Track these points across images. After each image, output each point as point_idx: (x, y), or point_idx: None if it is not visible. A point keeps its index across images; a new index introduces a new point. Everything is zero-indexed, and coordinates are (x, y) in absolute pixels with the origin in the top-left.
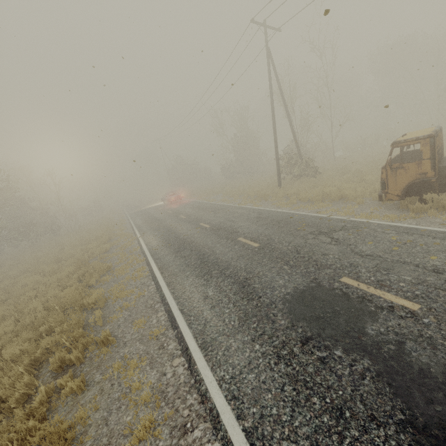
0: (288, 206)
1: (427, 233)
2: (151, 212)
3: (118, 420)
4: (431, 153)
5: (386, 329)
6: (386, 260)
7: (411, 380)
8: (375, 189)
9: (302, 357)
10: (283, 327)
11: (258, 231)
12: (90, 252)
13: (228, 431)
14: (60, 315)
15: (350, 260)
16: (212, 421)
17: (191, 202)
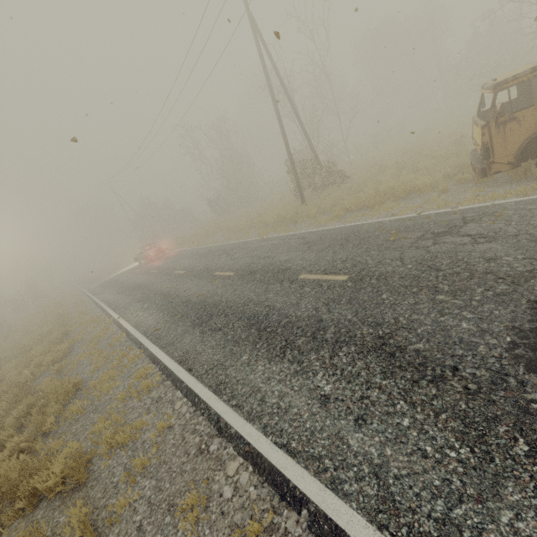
0: (338, 220)
1: None
2: (124, 279)
3: None
4: None
5: None
6: None
7: None
8: (448, 172)
9: None
10: None
11: (326, 259)
12: (33, 365)
13: None
14: None
15: None
16: None
17: (182, 252)
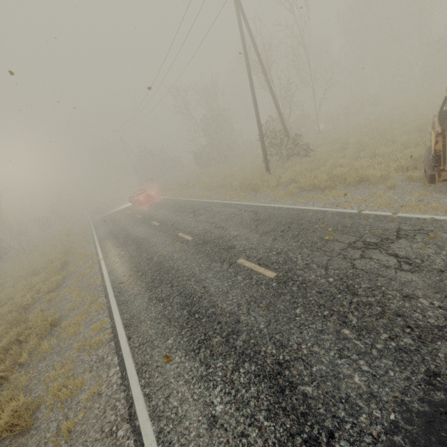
0: (290, 198)
1: None
2: (117, 219)
3: None
4: None
5: None
6: None
7: None
8: (402, 164)
9: None
10: None
11: (265, 245)
12: (34, 290)
13: None
14: None
15: None
16: None
17: (164, 200)
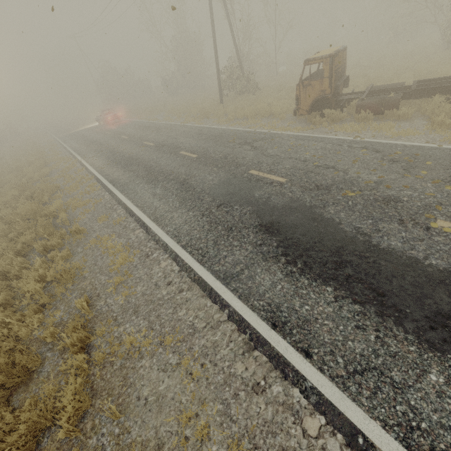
0: (227, 123)
1: (313, 139)
2: (87, 135)
3: (104, 262)
4: (329, 72)
5: (265, 193)
6: (281, 157)
7: (267, 211)
8: None
9: (216, 213)
10: (208, 202)
11: (198, 145)
12: (28, 177)
13: (172, 248)
14: (26, 223)
15: (259, 160)
16: (164, 248)
17: (132, 122)
